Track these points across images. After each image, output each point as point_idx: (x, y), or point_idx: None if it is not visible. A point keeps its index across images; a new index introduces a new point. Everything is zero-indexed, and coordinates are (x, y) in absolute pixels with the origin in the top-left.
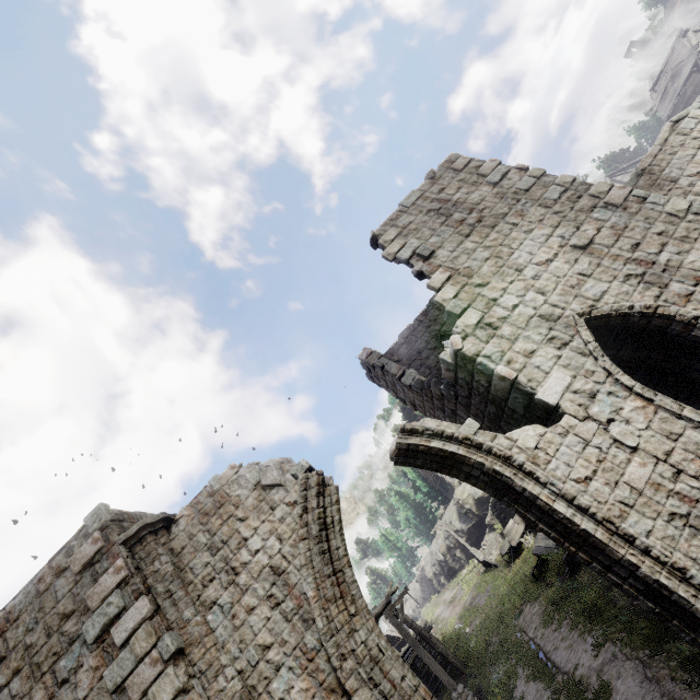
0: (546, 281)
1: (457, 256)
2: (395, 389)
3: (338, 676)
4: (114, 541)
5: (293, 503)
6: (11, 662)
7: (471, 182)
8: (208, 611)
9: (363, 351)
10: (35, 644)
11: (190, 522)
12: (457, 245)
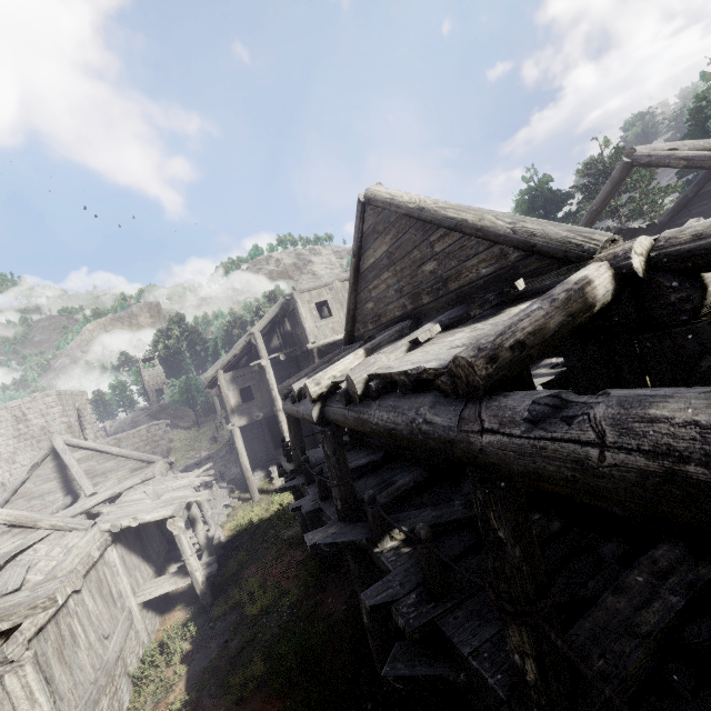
0: (16, 472)
1: (2, 444)
2: None
3: None
4: None
5: None
6: None
7: (43, 413)
8: None
9: None
10: None
11: None
12: (7, 440)
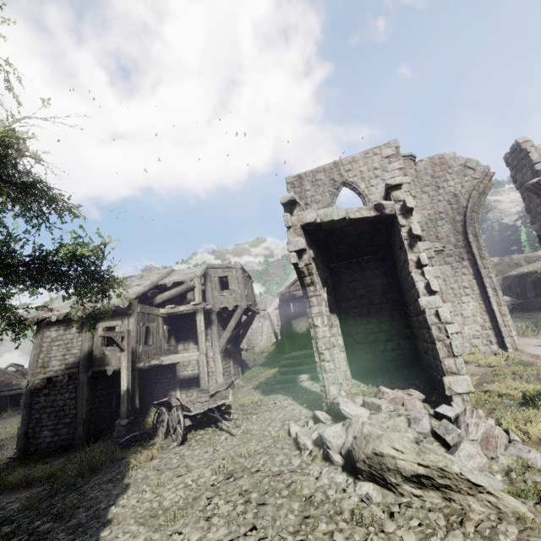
0: None
1: None
2: (518, 171)
3: (466, 228)
4: (400, 154)
5: (475, 178)
6: (354, 172)
7: None
8: (423, 194)
9: (522, 138)
10: (363, 172)
11: (427, 164)
12: None
